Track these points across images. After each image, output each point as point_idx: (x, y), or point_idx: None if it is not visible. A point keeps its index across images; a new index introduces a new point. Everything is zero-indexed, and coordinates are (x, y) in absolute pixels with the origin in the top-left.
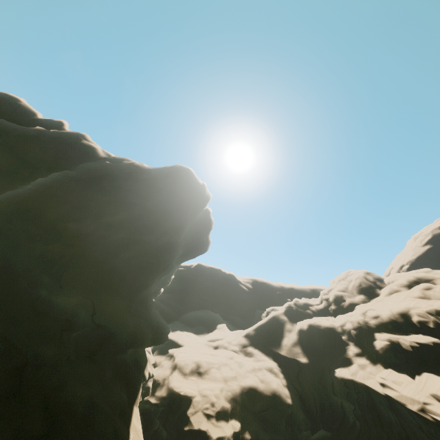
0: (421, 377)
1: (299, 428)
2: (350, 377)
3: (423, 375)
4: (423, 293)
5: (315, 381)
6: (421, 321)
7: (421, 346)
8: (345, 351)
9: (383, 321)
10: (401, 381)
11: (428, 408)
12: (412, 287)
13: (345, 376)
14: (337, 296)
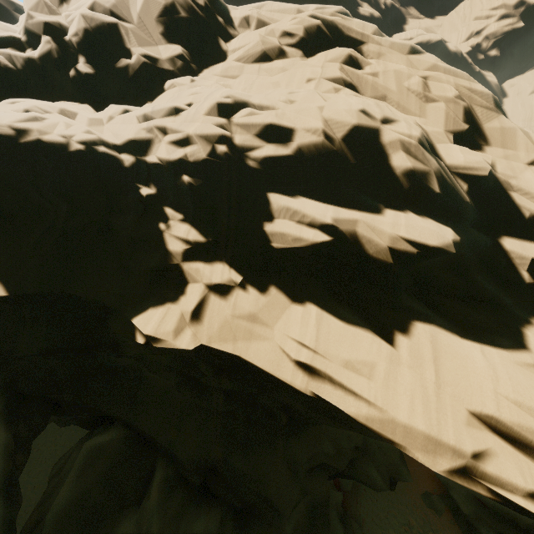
0: (415, 342)
1: (6, 488)
2: (196, 343)
3: (417, 331)
4: (350, 77)
5: (50, 350)
6: (418, 172)
7: (419, 253)
8: (158, 242)
9: (301, 157)
10: (368, 360)
11: (489, 470)
12: (318, 54)
13: (179, 348)
14: (101, 32)
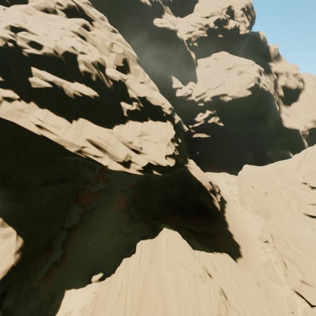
0: (78, 123)
1: None
2: None
3: (80, 120)
4: (83, 33)
5: None
6: (88, 72)
7: (83, 97)
8: None
9: (46, 57)
10: (60, 125)
11: (85, 150)
12: (73, 18)
13: None
14: None
